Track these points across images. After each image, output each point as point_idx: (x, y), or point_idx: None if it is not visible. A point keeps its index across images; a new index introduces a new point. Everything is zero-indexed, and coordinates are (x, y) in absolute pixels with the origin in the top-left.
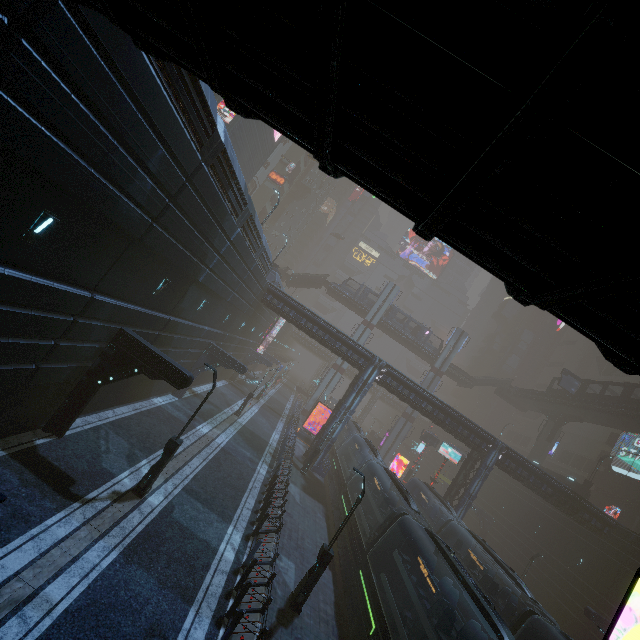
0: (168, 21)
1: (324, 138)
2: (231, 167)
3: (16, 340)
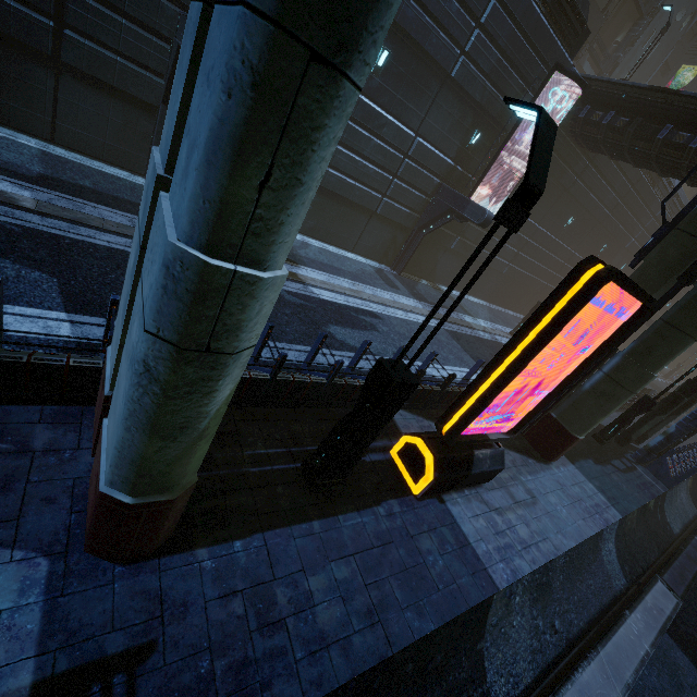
0: (650, 168)
1: (688, 183)
2: None
3: (547, 269)
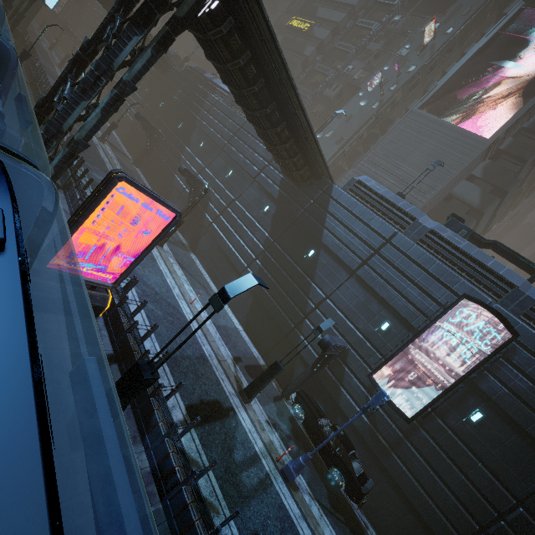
0: None
1: None
2: (216, 84)
3: None
